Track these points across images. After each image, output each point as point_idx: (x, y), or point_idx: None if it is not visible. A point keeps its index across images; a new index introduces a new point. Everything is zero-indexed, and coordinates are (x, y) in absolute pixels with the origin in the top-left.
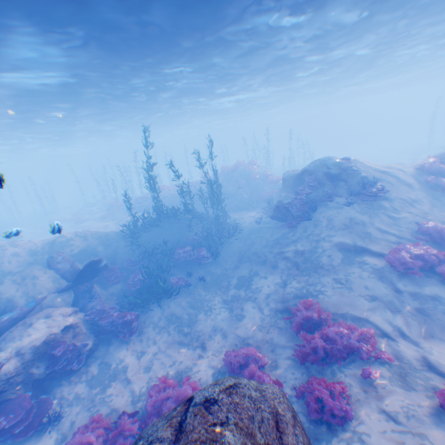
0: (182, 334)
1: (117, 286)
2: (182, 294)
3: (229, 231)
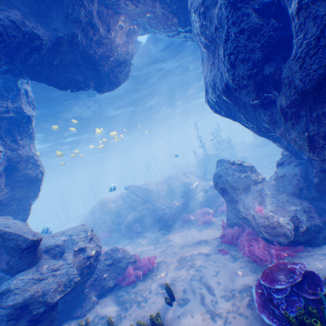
0: None
1: None
2: None
3: (241, 159)
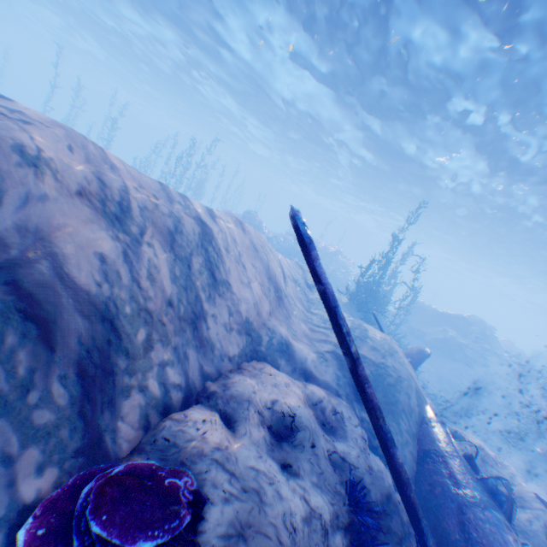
0: None
1: None
2: None
3: None
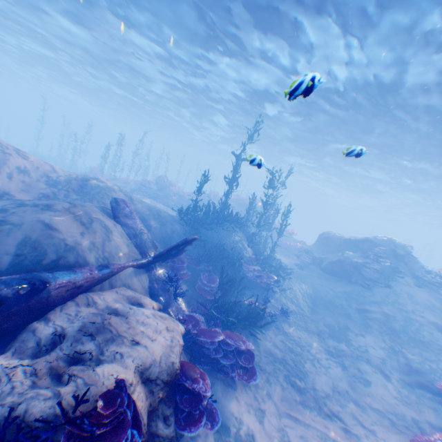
0: (297, 389)
1: (183, 285)
2: (269, 327)
3: (276, 265)
